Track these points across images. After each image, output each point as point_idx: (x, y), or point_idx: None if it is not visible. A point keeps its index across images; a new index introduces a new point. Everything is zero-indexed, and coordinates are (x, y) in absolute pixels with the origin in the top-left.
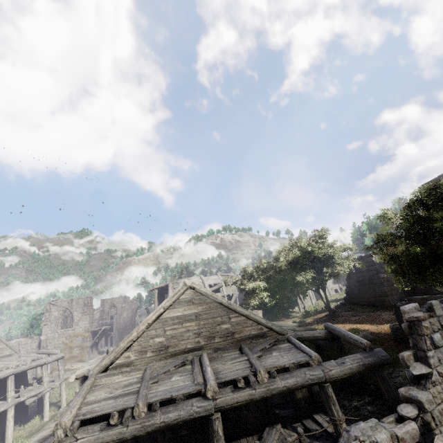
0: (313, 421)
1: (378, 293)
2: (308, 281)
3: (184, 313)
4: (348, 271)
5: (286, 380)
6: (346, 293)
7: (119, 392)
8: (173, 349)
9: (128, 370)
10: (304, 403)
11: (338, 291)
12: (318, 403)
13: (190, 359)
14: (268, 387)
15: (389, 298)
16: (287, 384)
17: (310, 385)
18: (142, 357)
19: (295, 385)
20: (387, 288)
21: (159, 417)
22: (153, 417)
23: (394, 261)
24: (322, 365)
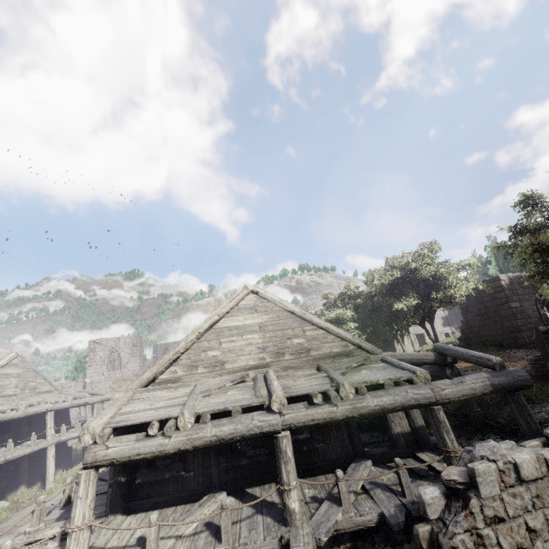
0: (416, 461)
1: (508, 328)
2: (410, 311)
3: (244, 323)
4: (465, 302)
5: (380, 398)
6: (461, 332)
7: (161, 404)
8: (230, 366)
9: (174, 386)
10: (403, 440)
11: (450, 335)
12: (423, 441)
13: (252, 376)
14: (354, 404)
15: (523, 334)
16: (381, 403)
17: (413, 407)
18: (192, 373)
19: (393, 404)
20: (521, 322)
21: (210, 430)
22: (202, 429)
23: (538, 264)
24: (430, 384)
